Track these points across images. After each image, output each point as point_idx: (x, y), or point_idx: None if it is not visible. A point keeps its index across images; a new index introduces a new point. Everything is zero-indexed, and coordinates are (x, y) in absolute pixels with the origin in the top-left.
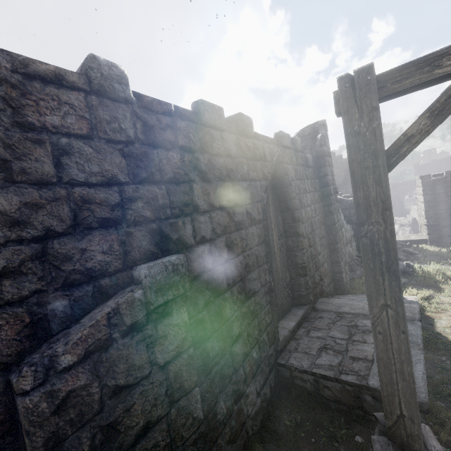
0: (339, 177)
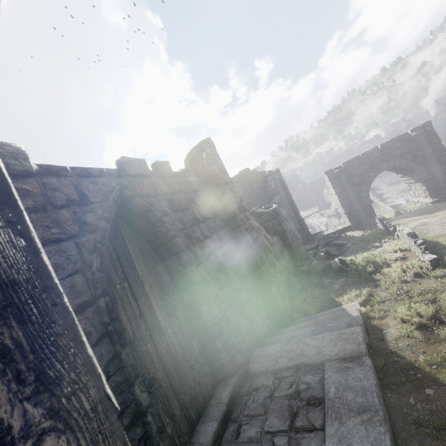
0: (260, 189)
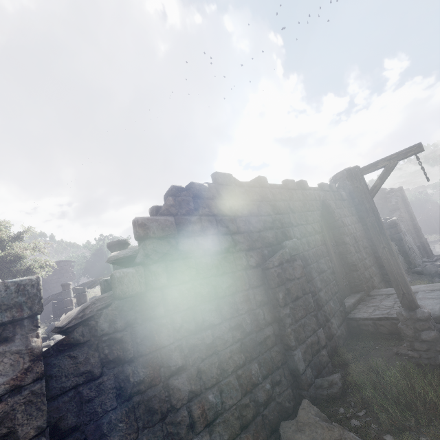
0: (377, 204)
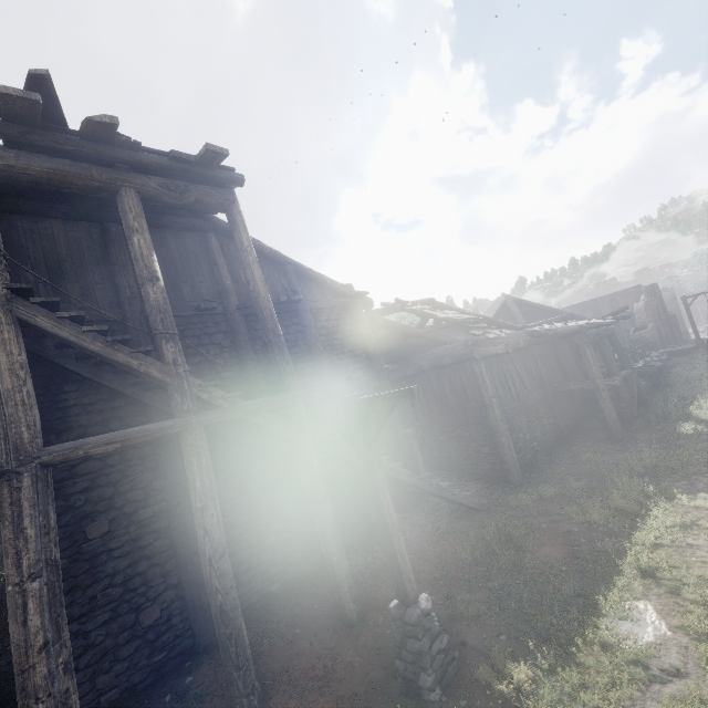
0: None
